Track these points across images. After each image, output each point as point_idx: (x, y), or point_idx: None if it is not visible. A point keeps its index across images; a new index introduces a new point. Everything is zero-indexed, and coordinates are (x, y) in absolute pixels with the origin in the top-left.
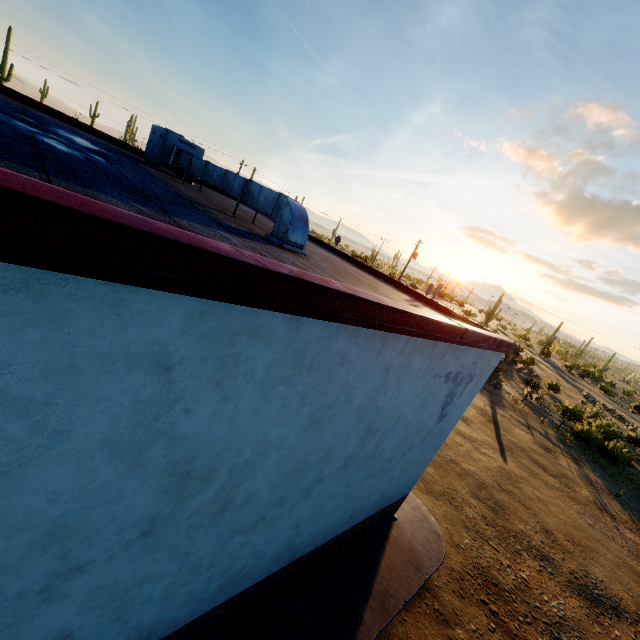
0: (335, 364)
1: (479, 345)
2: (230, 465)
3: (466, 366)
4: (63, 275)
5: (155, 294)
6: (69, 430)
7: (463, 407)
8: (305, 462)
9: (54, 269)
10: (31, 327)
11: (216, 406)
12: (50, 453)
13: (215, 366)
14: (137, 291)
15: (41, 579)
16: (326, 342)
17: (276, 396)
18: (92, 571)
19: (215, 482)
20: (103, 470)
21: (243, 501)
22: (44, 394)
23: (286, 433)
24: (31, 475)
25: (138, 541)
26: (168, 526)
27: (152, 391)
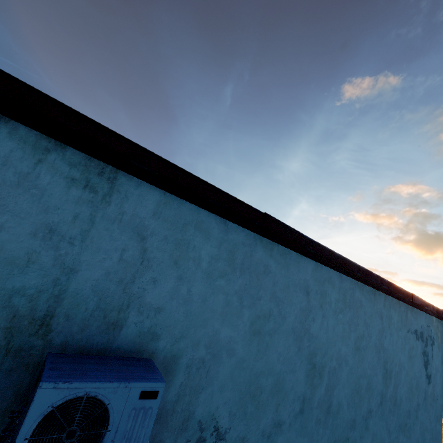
0: (358, 306)
1: (424, 309)
2: (328, 368)
3: (424, 327)
4: (289, 251)
5: (305, 260)
6: (285, 317)
7: (440, 372)
8: (359, 385)
9: (291, 248)
10: (282, 269)
11: (321, 320)
12: (280, 328)
13: (320, 296)
14: (302, 258)
15: (269, 423)
16: (352, 291)
17: (340, 321)
18: (283, 433)
19: (324, 380)
20: (291, 347)
21: (336, 408)
22: (282, 297)
23: (347, 352)
24: (275, 339)
25: (298, 416)
26: (308, 410)
27: (304, 304)
